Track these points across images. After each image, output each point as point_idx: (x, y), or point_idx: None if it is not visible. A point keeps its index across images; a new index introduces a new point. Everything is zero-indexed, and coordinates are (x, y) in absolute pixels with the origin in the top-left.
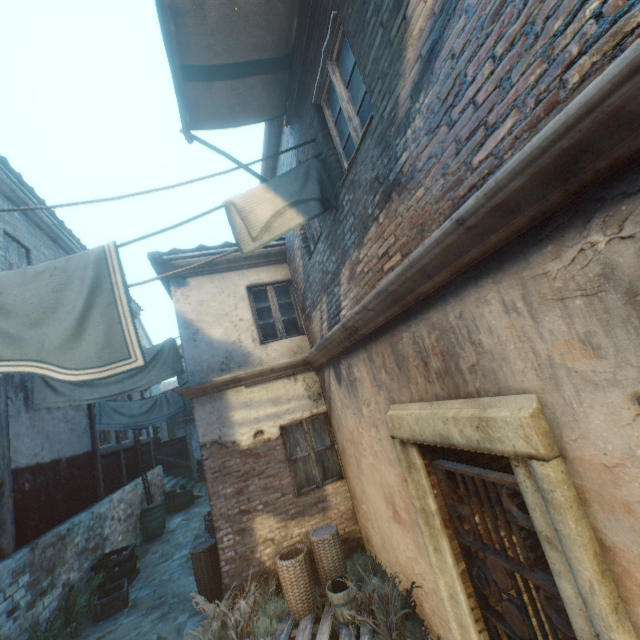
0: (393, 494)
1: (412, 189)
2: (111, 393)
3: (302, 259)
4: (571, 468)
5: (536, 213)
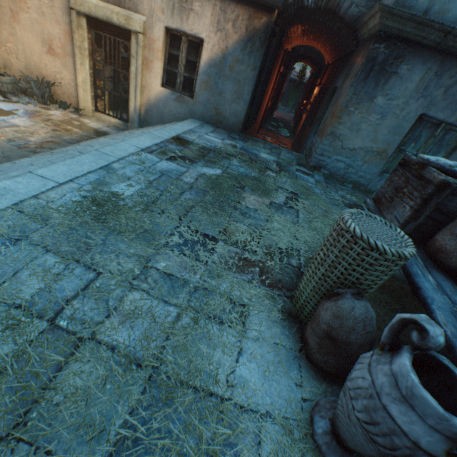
0: (53, 40)
1: None
2: None
3: None
4: (147, 40)
5: None
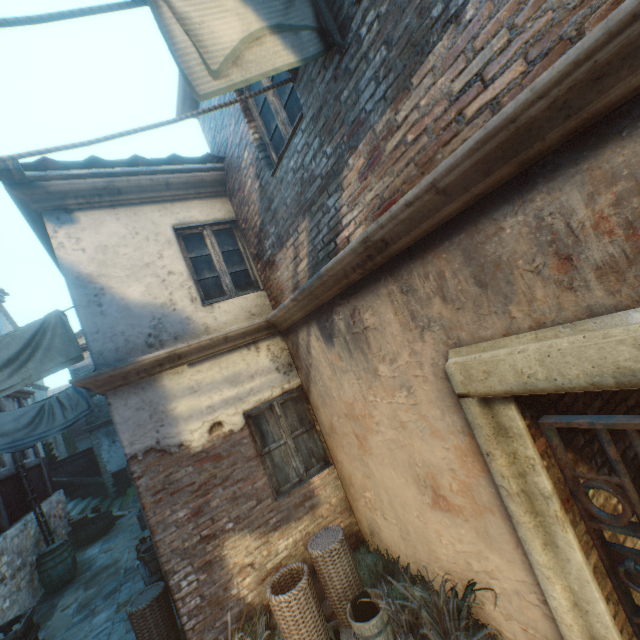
0: (437, 475)
1: None
2: None
3: (258, 178)
4: None
5: None
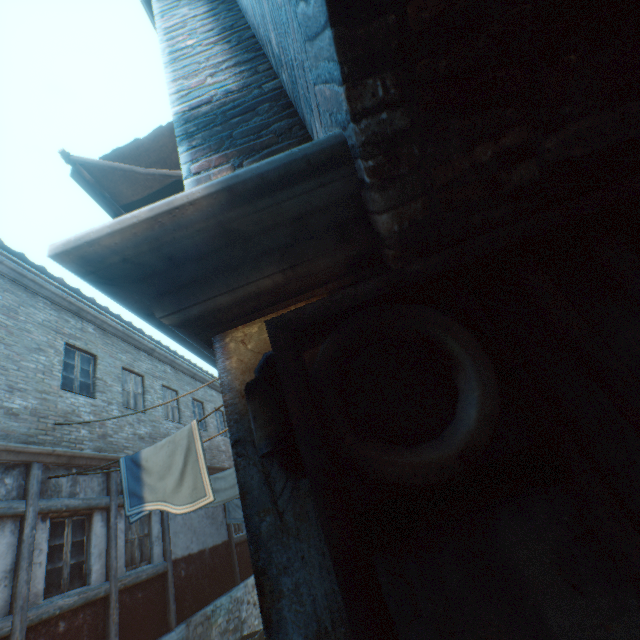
0: None
1: None
2: (228, 496)
3: None
4: None
5: None
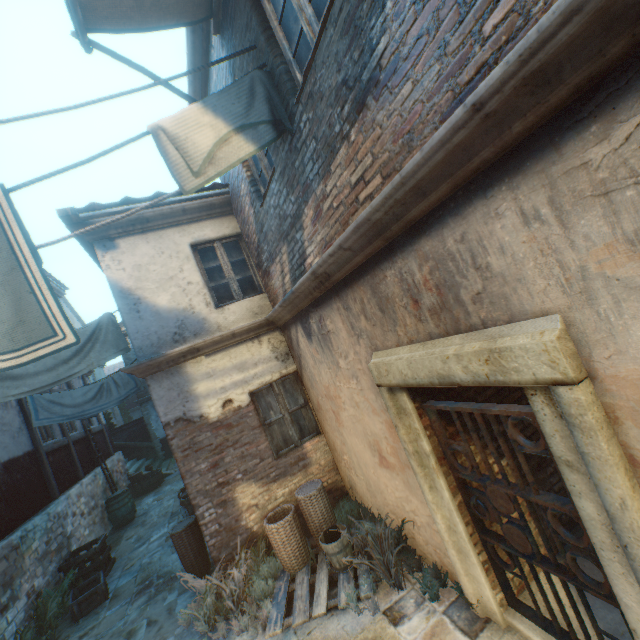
0: (379, 442)
1: (395, 87)
2: (43, 384)
3: (252, 206)
4: (601, 388)
5: (582, 80)
